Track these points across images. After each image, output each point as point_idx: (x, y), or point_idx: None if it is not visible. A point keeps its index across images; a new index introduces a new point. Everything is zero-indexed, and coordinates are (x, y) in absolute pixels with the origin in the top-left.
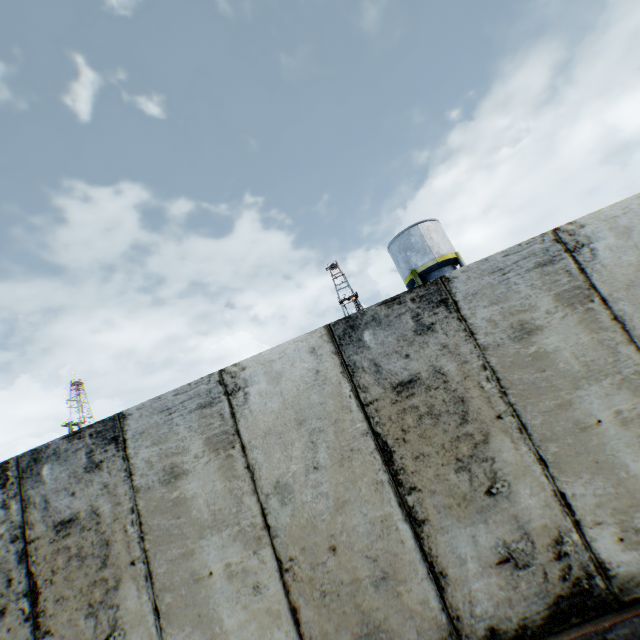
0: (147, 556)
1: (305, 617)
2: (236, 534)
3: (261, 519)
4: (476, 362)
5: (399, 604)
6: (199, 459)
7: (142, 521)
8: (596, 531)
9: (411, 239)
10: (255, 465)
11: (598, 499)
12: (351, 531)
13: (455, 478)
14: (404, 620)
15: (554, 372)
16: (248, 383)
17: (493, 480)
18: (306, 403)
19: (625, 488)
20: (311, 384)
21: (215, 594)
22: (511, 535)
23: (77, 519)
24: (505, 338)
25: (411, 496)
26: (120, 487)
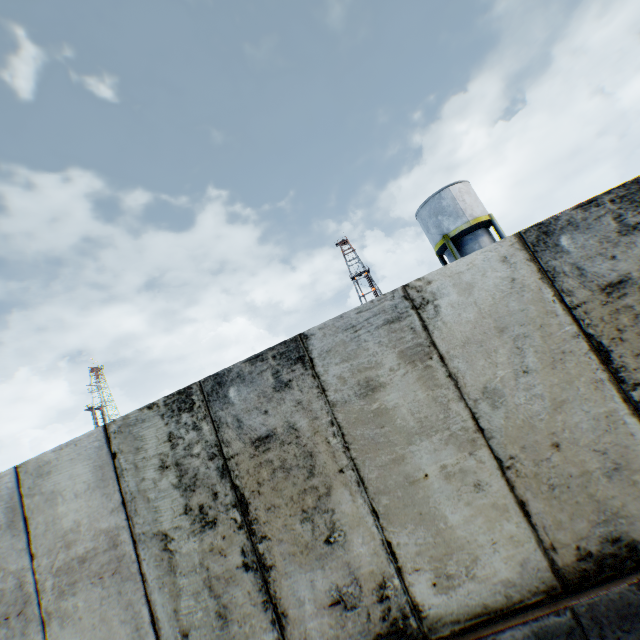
0: (355, 464)
1: (534, 510)
2: (447, 439)
3: (472, 423)
4: None
5: (635, 492)
6: (395, 372)
7: (344, 433)
8: None
9: (442, 202)
10: (457, 374)
11: None
12: (573, 429)
13: None
14: None
15: None
16: (436, 296)
17: None
18: (504, 311)
19: None
20: (507, 292)
21: (434, 494)
22: None
23: (274, 435)
24: None
25: (635, 392)
26: (314, 403)
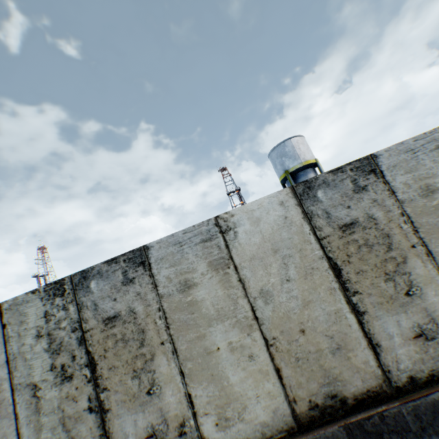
0: (172, 339)
1: (285, 374)
2: (234, 323)
3: (251, 314)
4: (396, 211)
5: (349, 364)
6: (204, 276)
7: (166, 316)
8: None
9: (285, 149)
10: (245, 279)
11: None
12: (314, 320)
13: (384, 285)
14: (352, 374)
15: None
16: (236, 225)
17: (409, 286)
18: (279, 238)
19: None
20: (281, 226)
21: (222, 362)
22: (422, 320)
23: (119, 316)
24: (415, 195)
25: (354, 297)
26: (148, 295)
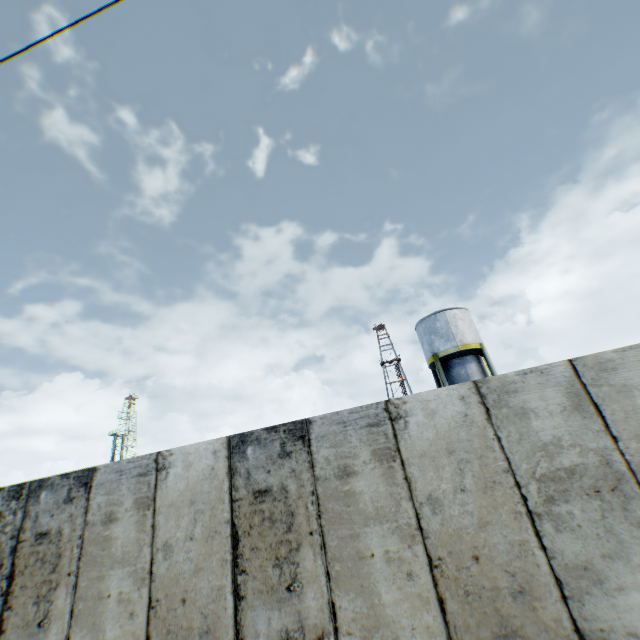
0: (79, 571)
1: None
2: (132, 571)
3: (149, 565)
4: (309, 487)
5: None
6: (128, 511)
7: (84, 546)
8: (347, 638)
9: (436, 324)
10: (158, 525)
11: (355, 614)
12: (198, 590)
13: (271, 570)
14: None
15: (356, 508)
16: (171, 465)
17: (294, 579)
18: (200, 489)
19: (375, 611)
20: (207, 476)
21: (108, 611)
22: (293, 624)
23: (50, 533)
24: (332, 474)
25: (241, 576)
26: (79, 518)
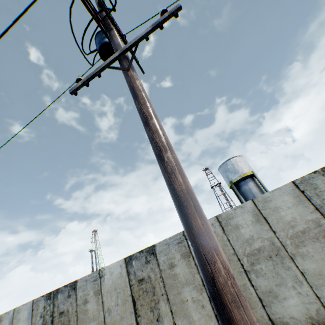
0: None
1: None
2: (97, 322)
3: (103, 319)
4: (159, 274)
5: None
6: (92, 297)
7: (78, 314)
8: None
9: (227, 166)
10: (104, 301)
11: None
12: None
13: (149, 313)
14: None
15: (178, 280)
16: (105, 274)
17: (159, 315)
18: (117, 282)
19: (192, 324)
20: (119, 276)
21: None
22: None
23: (64, 311)
24: (167, 267)
25: (138, 317)
26: (74, 303)
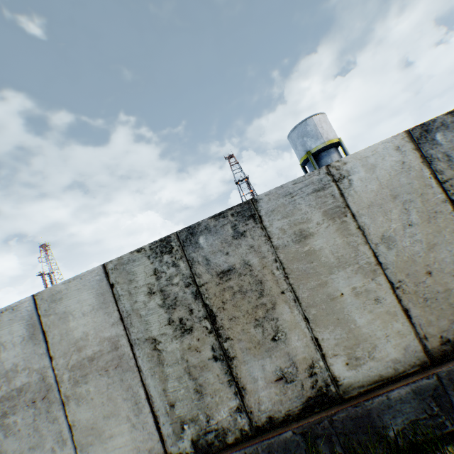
0: (292, 288)
1: (414, 314)
2: (356, 270)
3: (373, 259)
4: None
5: None
6: (320, 225)
7: (284, 267)
8: None
9: (307, 128)
10: (364, 226)
11: None
12: (440, 262)
13: None
14: None
15: None
16: (350, 173)
17: None
18: (397, 184)
19: None
20: (399, 171)
21: (347, 306)
22: None
23: (233, 269)
24: None
25: None
26: (262, 247)
